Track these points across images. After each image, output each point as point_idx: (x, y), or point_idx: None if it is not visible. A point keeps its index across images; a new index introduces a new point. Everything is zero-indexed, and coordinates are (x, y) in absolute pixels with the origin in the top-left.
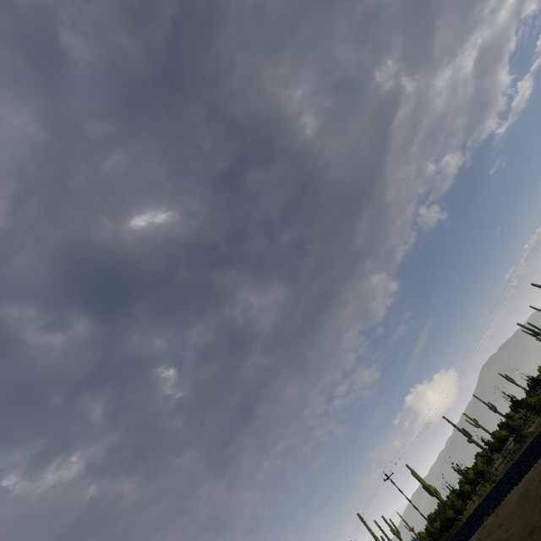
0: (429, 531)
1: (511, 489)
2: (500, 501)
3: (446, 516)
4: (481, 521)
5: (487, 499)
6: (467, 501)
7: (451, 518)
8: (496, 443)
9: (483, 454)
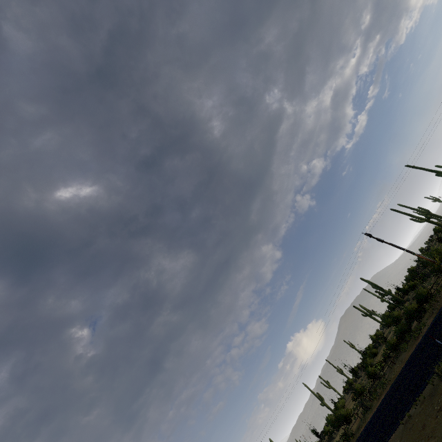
0: None
1: None
2: None
3: None
4: None
5: None
6: None
7: None
8: (335, 421)
9: (331, 418)
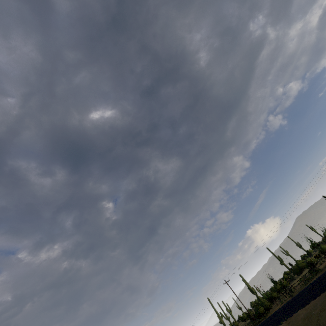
0: (249, 314)
1: (301, 308)
2: (292, 313)
3: (259, 311)
4: (278, 323)
5: (285, 307)
6: (274, 301)
7: (262, 312)
8: (297, 269)
9: (289, 272)
